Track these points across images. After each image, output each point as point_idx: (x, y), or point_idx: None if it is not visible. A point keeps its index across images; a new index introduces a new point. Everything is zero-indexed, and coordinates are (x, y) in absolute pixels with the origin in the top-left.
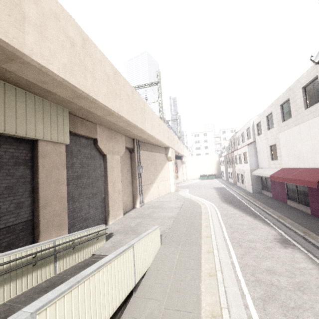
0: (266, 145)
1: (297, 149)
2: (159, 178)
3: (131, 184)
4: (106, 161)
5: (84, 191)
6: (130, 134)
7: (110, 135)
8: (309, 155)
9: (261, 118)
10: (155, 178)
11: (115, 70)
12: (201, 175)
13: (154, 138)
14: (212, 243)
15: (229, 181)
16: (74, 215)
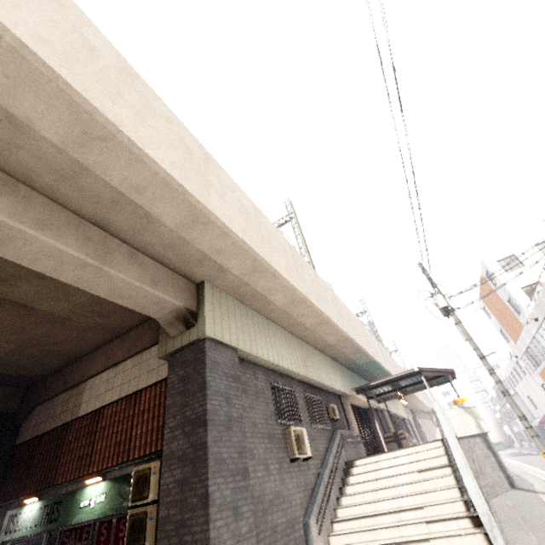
0: (525, 396)
1: (538, 399)
2: None
3: None
4: (413, 429)
5: None
6: (412, 406)
7: (406, 410)
8: (544, 403)
9: (508, 373)
10: None
11: None
12: None
13: (425, 406)
14: (505, 462)
15: (524, 446)
16: None
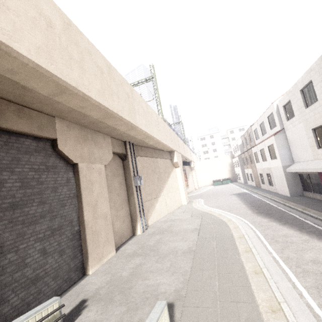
0: (306, 130)
1: None
2: (165, 189)
3: (127, 202)
4: (78, 174)
5: (32, 227)
6: (117, 133)
7: (85, 135)
8: None
9: (291, 96)
10: (161, 190)
11: (68, 21)
12: (213, 181)
13: (152, 137)
14: None
15: (248, 184)
16: (2, 281)
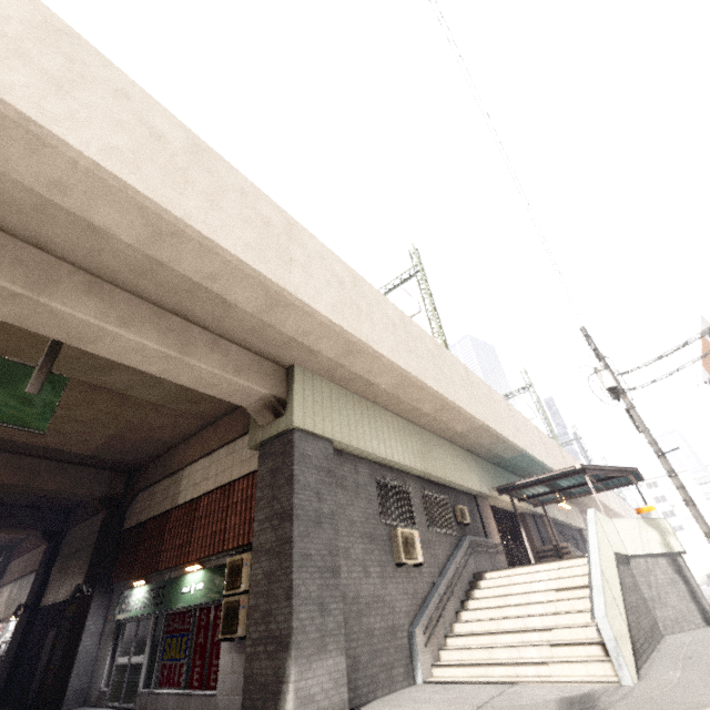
0: None
1: None
2: None
3: None
4: None
5: None
6: None
7: None
8: None
9: None
10: None
11: None
12: (707, 575)
13: (617, 514)
14: None
15: None
16: None
